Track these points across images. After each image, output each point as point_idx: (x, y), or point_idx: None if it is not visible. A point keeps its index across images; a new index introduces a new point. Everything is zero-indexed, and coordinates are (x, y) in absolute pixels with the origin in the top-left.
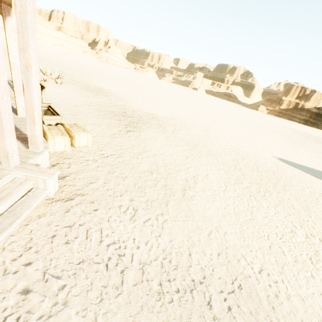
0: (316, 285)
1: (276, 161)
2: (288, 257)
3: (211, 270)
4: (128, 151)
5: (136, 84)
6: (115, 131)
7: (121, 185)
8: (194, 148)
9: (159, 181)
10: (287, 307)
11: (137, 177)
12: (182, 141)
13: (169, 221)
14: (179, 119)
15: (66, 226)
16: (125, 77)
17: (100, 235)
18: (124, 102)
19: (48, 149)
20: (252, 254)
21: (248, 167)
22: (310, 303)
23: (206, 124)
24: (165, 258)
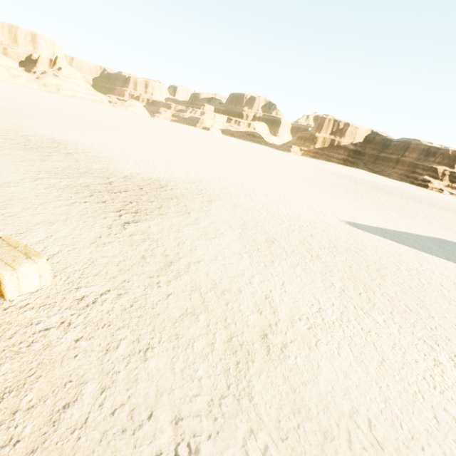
0: None
1: (348, 227)
2: None
3: None
4: (136, 272)
5: (117, 127)
6: (101, 229)
7: (142, 380)
8: (244, 232)
9: (215, 333)
10: None
11: (170, 339)
12: (221, 224)
13: (272, 448)
14: (203, 182)
15: None
16: (96, 117)
17: None
18: (103, 163)
19: None
20: None
21: (324, 249)
22: None
23: (241, 184)
24: None
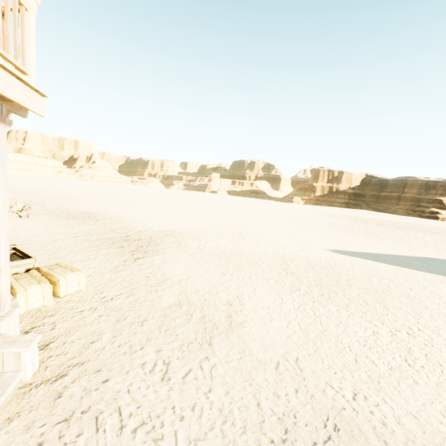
0: (423, 391)
1: (331, 253)
2: (380, 366)
3: (293, 418)
4: (141, 284)
5: (136, 199)
6: (119, 262)
7: (139, 333)
8: (230, 260)
9: (193, 314)
10: (401, 434)
11: (160, 316)
12: (212, 256)
13: (219, 365)
14: (203, 230)
15: (60, 421)
16: (121, 194)
17: (119, 417)
18: (124, 223)
19: (18, 307)
20: (338, 376)
21: (301, 268)
22: (425, 418)
23: (237, 229)
24: (226, 422)
